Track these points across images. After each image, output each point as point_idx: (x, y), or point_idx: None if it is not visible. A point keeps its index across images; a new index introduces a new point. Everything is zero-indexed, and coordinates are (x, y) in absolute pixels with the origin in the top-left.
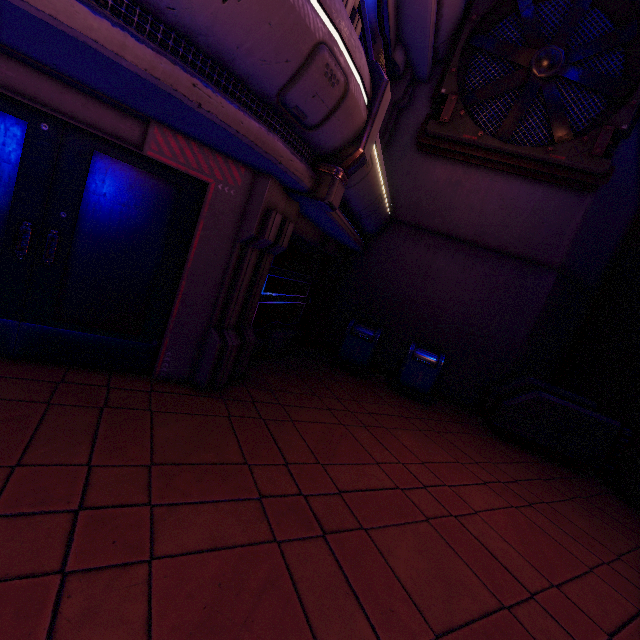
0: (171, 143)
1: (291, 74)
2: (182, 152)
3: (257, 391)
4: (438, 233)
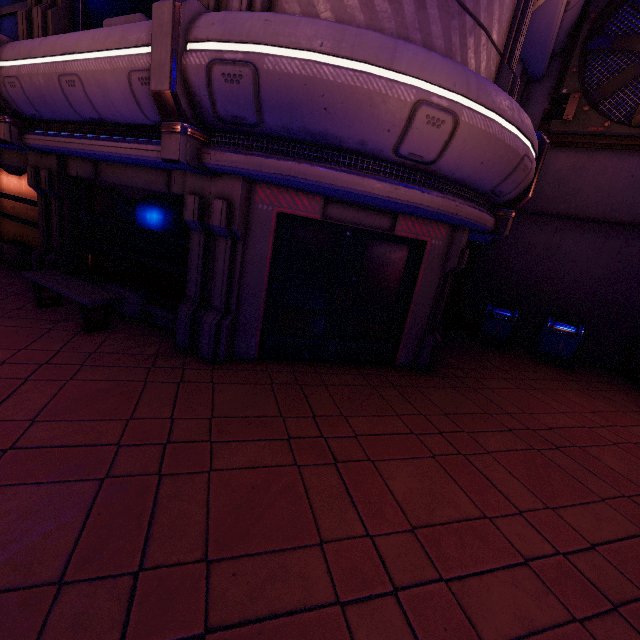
0: (408, 223)
1: (503, 178)
2: (413, 227)
3: (452, 370)
4: (564, 216)
